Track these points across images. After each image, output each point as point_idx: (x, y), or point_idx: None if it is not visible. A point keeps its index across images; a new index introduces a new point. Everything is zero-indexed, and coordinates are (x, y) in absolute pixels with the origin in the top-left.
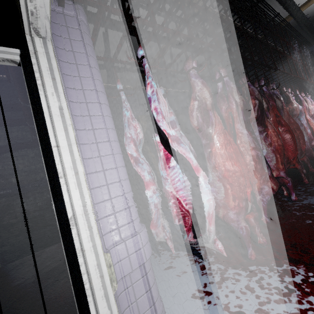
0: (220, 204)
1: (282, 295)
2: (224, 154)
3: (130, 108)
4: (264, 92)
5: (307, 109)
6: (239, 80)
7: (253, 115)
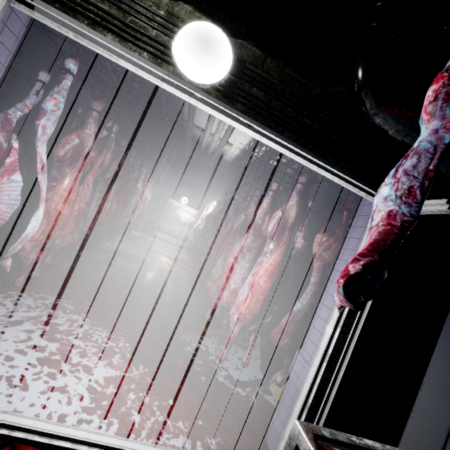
0: None
1: (30, 308)
2: (66, 197)
3: None
4: (129, 162)
5: (143, 193)
6: (121, 139)
7: (107, 175)
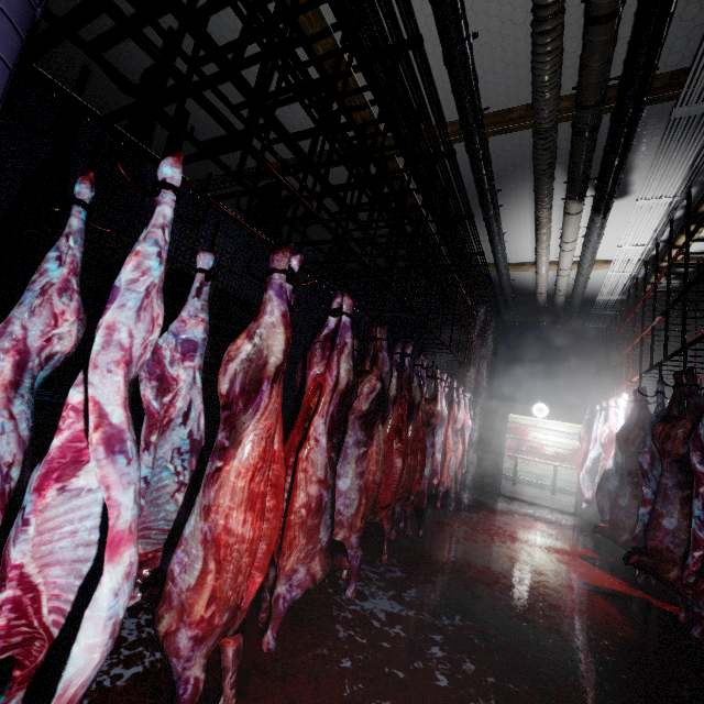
0: (173, 606)
1: None
2: (241, 491)
3: (81, 259)
4: (405, 367)
5: (455, 418)
6: (375, 327)
7: (363, 404)
